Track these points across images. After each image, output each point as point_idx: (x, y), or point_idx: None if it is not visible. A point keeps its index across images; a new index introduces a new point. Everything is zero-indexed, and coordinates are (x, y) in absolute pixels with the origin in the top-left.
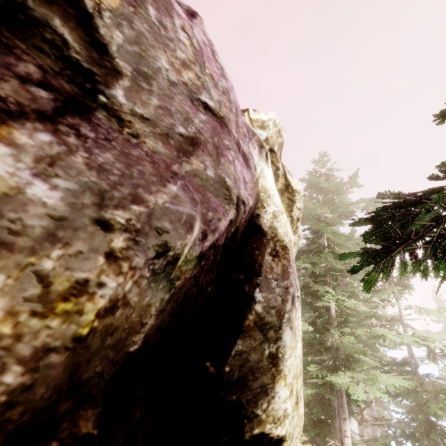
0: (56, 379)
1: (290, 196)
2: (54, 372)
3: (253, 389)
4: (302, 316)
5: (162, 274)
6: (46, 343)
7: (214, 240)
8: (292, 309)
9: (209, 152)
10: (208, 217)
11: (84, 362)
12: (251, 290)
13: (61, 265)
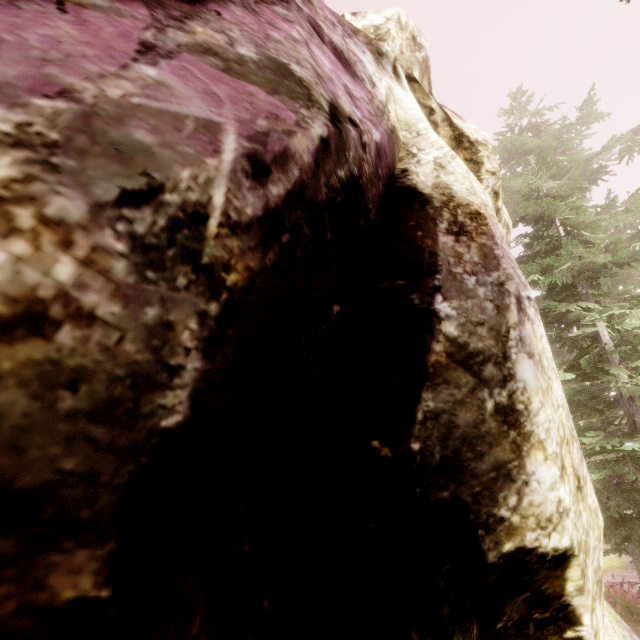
0: None
1: (469, 154)
2: None
3: (479, 474)
4: None
5: (171, 252)
6: None
7: (295, 183)
8: (522, 321)
9: (235, 17)
10: (258, 128)
11: None
12: (426, 300)
13: None
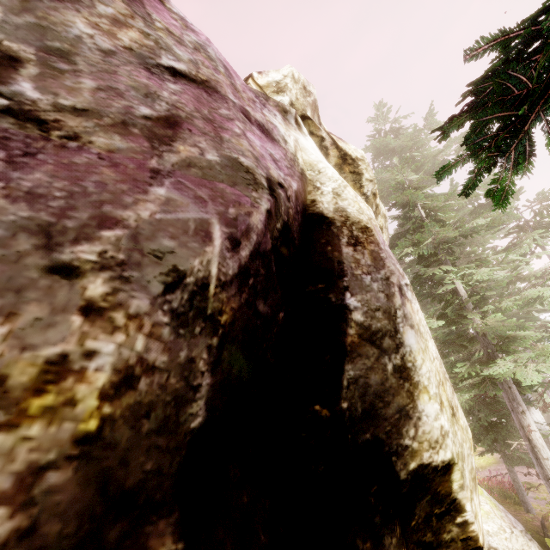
0: (74, 504)
1: (353, 168)
2: (63, 496)
3: (388, 417)
4: (425, 314)
5: (191, 313)
6: (32, 461)
7: (254, 244)
8: (404, 303)
9: (200, 130)
10: (230, 216)
11: (117, 466)
12: (340, 297)
13: (12, 346)
